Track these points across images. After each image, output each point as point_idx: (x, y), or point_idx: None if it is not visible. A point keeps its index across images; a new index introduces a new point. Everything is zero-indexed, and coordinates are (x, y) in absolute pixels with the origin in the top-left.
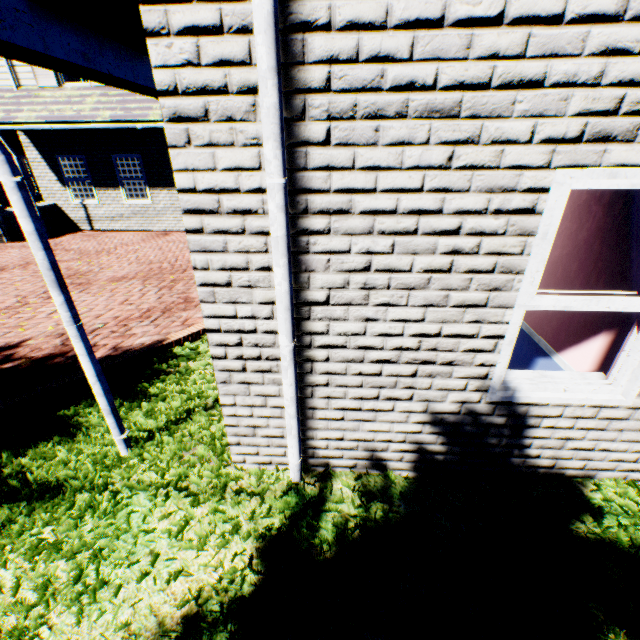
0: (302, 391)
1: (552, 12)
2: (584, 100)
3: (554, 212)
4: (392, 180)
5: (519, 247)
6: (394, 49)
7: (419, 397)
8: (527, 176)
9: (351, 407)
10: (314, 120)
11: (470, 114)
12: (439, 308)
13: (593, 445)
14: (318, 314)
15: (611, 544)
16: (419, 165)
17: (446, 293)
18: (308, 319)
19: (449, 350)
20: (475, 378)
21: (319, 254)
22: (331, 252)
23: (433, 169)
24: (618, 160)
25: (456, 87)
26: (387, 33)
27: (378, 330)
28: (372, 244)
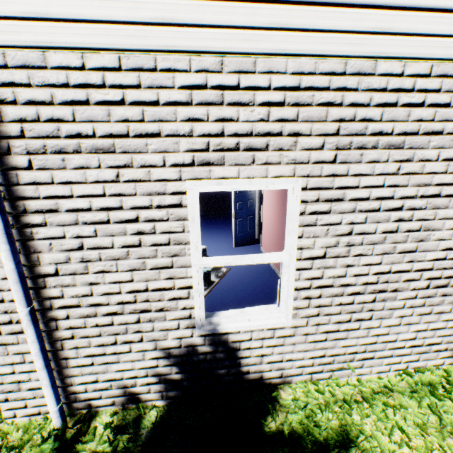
0: (54, 345)
1: (152, 99)
2: (188, 143)
3: (194, 205)
4: (83, 189)
5: (181, 227)
6: (63, 115)
7: (148, 338)
8: (170, 185)
9: (97, 353)
10: (18, 154)
11: (122, 151)
12: (142, 271)
13: (281, 357)
14: (52, 283)
15: (289, 437)
16: (99, 180)
17: (143, 260)
18: (45, 287)
19: (158, 300)
20: (183, 318)
21: (43, 240)
22: (52, 238)
23: (109, 182)
24: (220, 175)
25: (109, 136)
26: (56, 107)
27: (102, 290)
28: (81, 231)
